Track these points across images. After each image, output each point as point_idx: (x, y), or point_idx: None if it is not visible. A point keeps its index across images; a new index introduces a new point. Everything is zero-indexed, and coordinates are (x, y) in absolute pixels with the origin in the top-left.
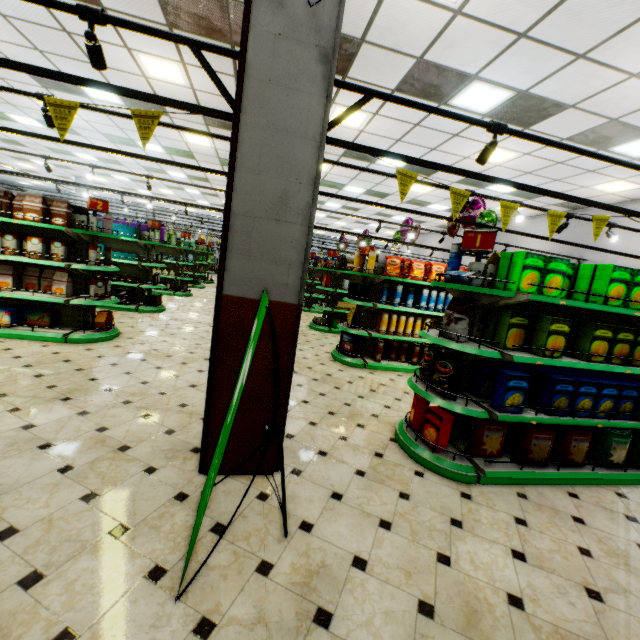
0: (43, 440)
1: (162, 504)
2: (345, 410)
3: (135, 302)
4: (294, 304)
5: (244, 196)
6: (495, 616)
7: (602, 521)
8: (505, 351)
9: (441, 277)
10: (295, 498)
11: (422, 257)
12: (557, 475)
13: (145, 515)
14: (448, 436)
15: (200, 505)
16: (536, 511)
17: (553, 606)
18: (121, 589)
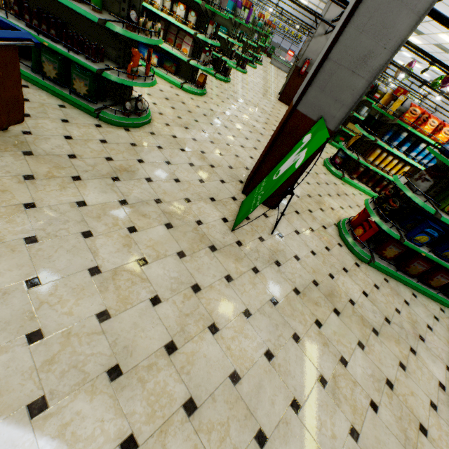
0: (181, 146)
1: (227, 198)
2: (317, 198)
3: (214, 68)
4: (331, 130)
5: (342, 47)
6: (340, 300)
7: (419, 310)
8: (440, 212)
9: (444, 139)
10: (279, 223)
11: (448, 106)
12: (414, 284)
13: (221, 198)
14: (368, 237)
15: (244, 206)
16: (388, 288)
17: (366, 312)
18: (214, 218)
